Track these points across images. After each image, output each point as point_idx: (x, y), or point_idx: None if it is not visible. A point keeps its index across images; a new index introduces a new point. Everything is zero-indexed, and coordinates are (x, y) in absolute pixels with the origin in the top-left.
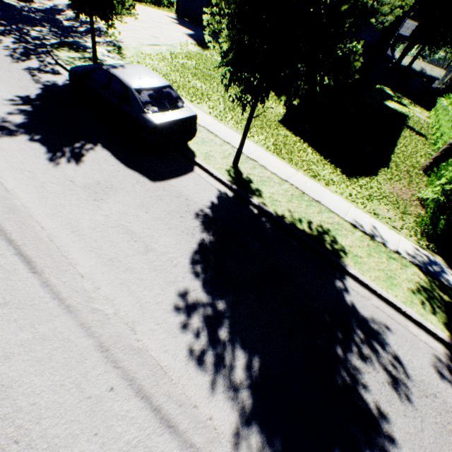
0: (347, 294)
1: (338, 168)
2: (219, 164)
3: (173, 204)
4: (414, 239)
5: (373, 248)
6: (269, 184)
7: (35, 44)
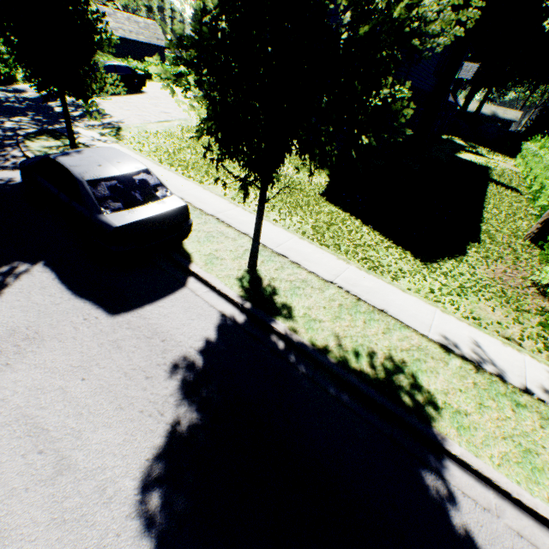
0: (454, 508)
1: (408, 250)
2: (227, 270)
3: (137, 353)
4: (547, 356)
5: (484, 390)
6: (304, 292)
7: (5, 136)
